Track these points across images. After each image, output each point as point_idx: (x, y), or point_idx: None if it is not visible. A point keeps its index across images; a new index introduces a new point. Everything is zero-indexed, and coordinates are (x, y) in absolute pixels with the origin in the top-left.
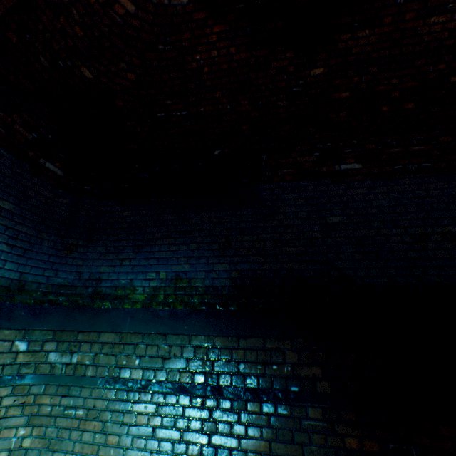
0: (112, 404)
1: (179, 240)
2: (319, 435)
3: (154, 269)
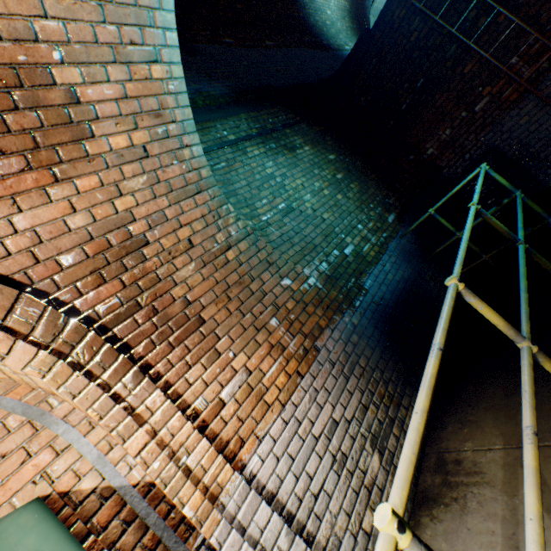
0: (236, 154)
1: None
2: (310, 131)
3: None
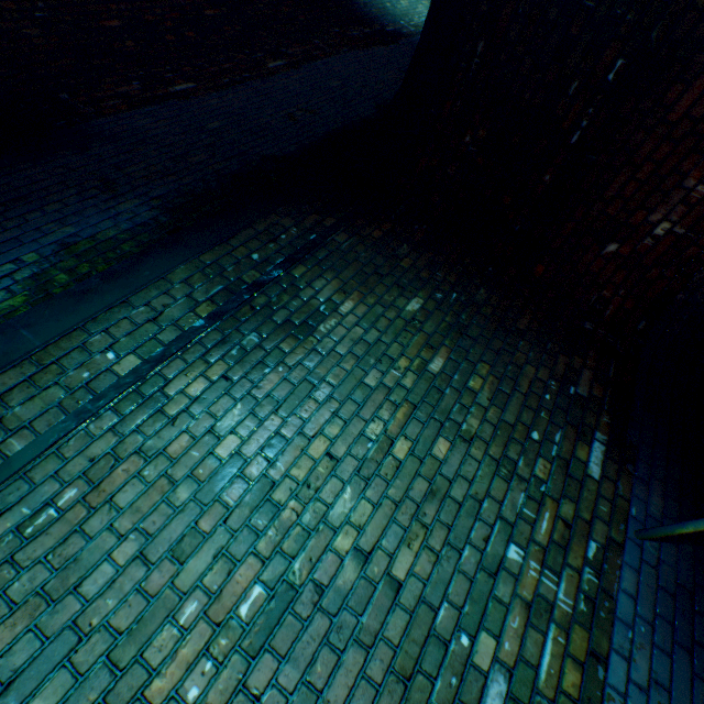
0: (128, 423)
1: (14, 212)
2: (359, 246)
3: (1, 262)
